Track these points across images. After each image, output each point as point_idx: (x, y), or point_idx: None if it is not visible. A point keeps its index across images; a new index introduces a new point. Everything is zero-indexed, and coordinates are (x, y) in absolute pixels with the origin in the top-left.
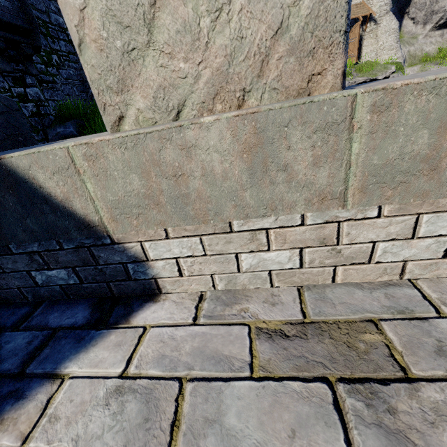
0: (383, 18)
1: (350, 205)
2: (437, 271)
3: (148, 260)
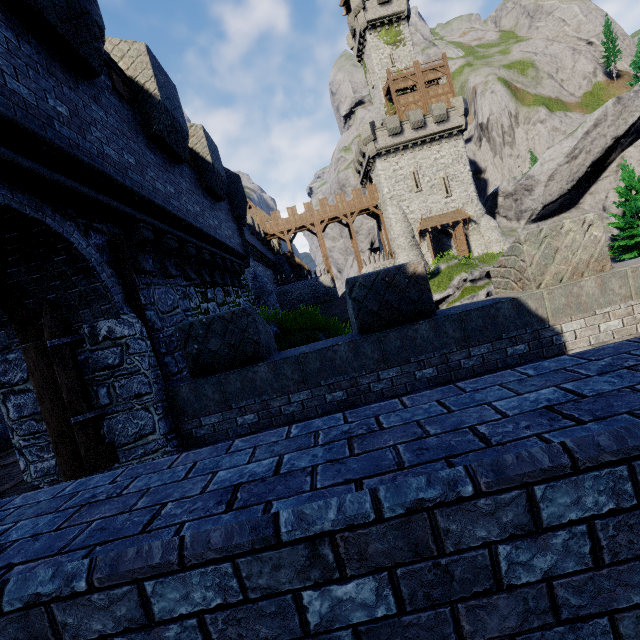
0: (481, 219)
1: (634, 299)
2: None
3: (562, 333)
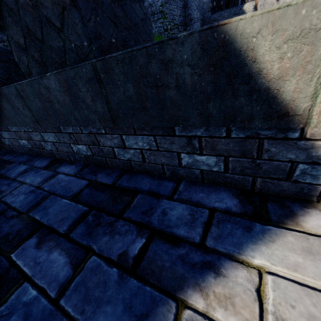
0: None
1: None
2: None
3: None
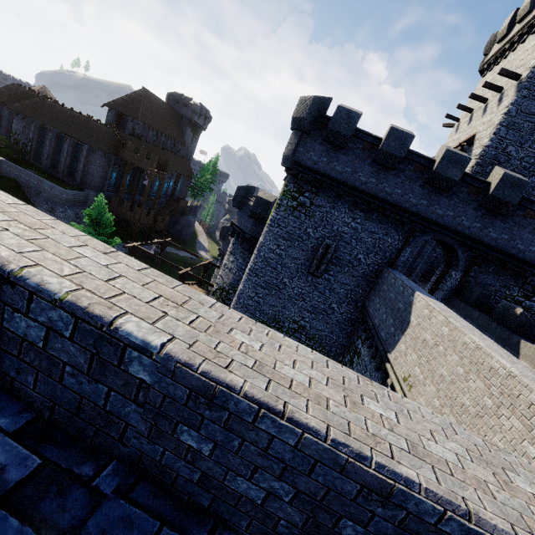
0: None
1: None
2: None
3: None
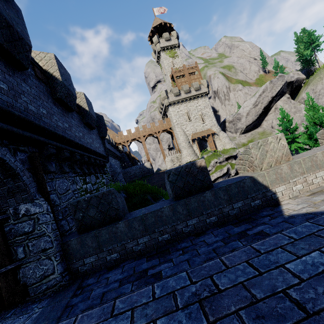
0: (220, 133)
1: (306, 174)
2: (323, 183)
3: (276, 193)
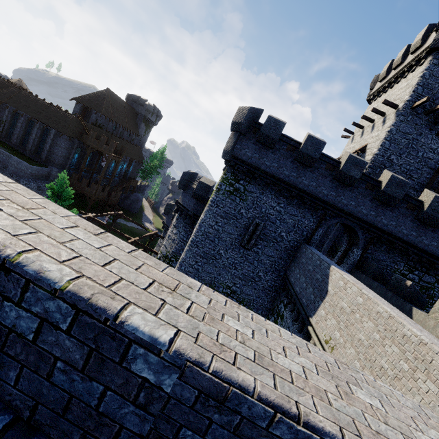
0: None
1: None
2: None
3: None
